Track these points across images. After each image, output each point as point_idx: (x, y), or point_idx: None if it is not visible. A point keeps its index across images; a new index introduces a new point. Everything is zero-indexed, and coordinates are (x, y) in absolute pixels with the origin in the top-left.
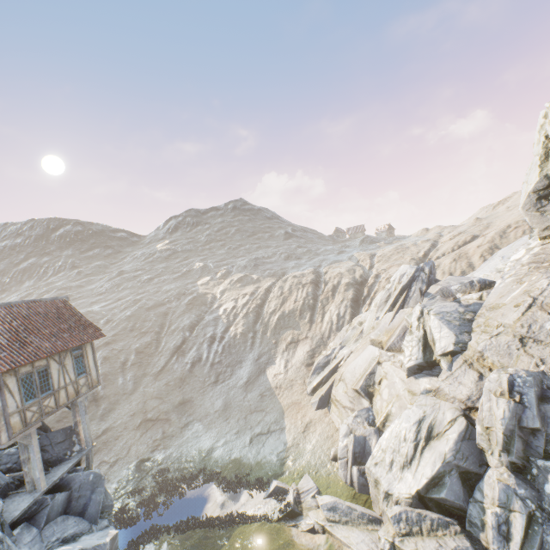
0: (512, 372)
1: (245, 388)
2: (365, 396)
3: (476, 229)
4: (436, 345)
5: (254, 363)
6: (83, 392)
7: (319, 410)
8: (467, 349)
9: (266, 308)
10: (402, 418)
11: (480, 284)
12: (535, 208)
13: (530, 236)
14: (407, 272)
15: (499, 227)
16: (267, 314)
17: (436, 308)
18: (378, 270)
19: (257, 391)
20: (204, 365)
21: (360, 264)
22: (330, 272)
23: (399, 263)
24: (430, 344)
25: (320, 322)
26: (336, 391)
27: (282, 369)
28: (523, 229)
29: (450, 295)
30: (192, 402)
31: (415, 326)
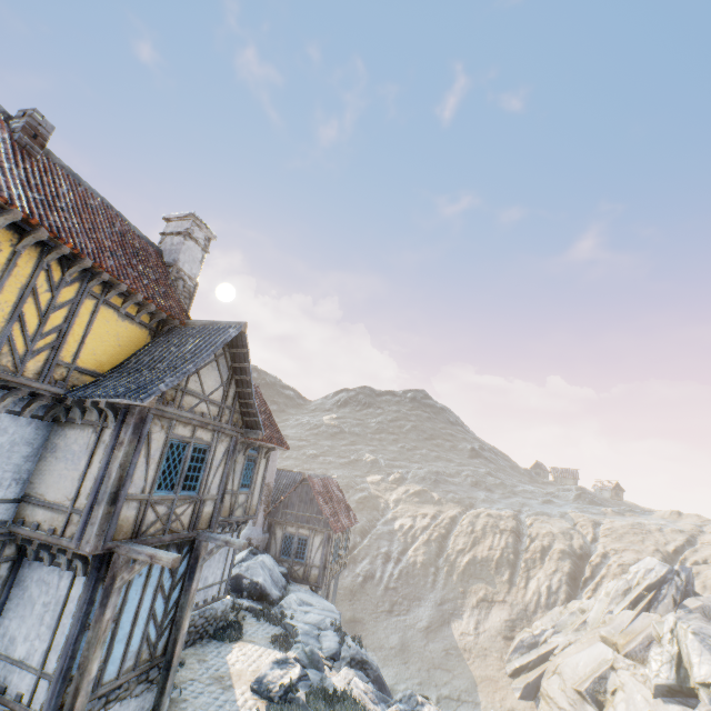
0: None
1: (425, 634)
2: (592, 703)
3: None
4: (693, 668)
5: (436, 608)
6: (341, 568)
7: (523, 700)
8: None
9: (452, 543)
10: None
11: None
12: None
13: None
14: (656, 569)
15: None
16: (454, 550)
17: (694, 625)
18: (606, 547)
19: (440, 643)
20: (377, 585)
21: (578, 529)
22: (537, 526)
23: (637, 549)
24: (686, 666)
25: (523, 588)
26: (548, 684)
27: (471, 629)
28: None
29: None
30: (364, 624)
31: (666, 638)
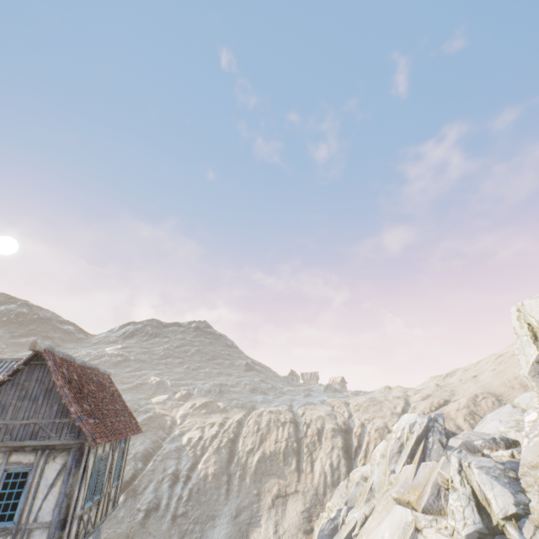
0: None
1: None
2: None
3: (443, 393)
4: (492, 504)
5: (233, 522)
6: (108, 511)
7: None
8: (530, 512)
9: (242, 445)
10: None
11: (504, 442)
12: None
13: (513, 405)
14: (418, 421)
15: (466, 395)
16: (244, 452)
17: (474, 461)
18: (361, 419)
19: None
20: (163, 516)
21: (336, 410)
22: (309, 413)
23: (381, 415)
24: (484, 503)
25: (311, 472)
26: None
27: (272, 535)
28: (492, 400)
29: (476, 450)
30: None
31: (458, 481)
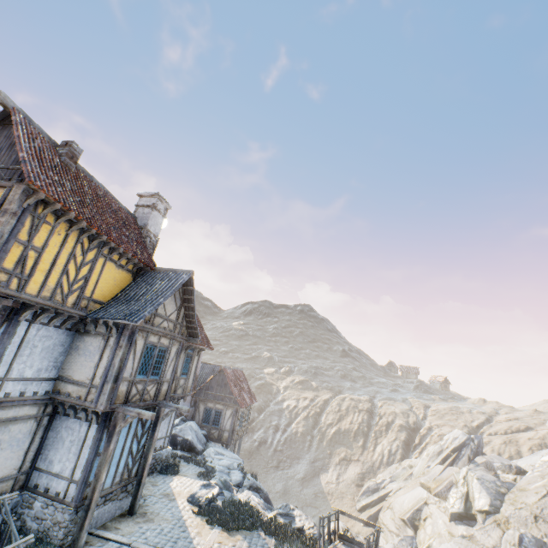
0: (522, 532)
1: (301, 483)
2: (411, 526)
3: (532, 420)
4: (475, 501)
5: (310, 464)
6: (244, 433)
7: (366, 526)
8: (497, 512)
9: (324, 419)
10: (442, 547)
11: (516, 469)
12: None
13: None
14: (459, 437)
15: None
16: (325, 424)
17: (479, 473)
18: (431, 423)
19: (312, 489)
20: (269, 448)
21: (413, 410)
22: (385, 408)
23: (452, 424)
24: (471, 500)
25: (372, 451)
26: (383, 515)
27: (334, 480)
28: None
29: (492, 469)
30: (258, 476)
31: (460, 482)
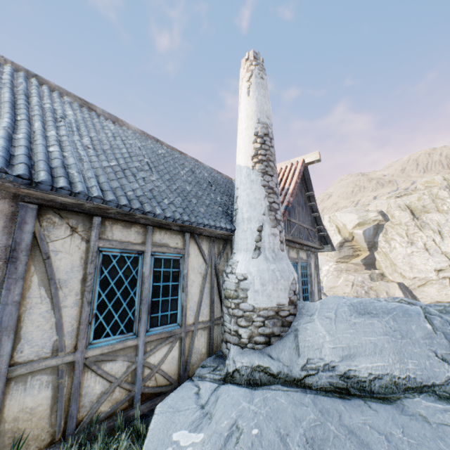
0: None
1: None
2: None
3: None
4: None
5: None
6: None
7: None
8: None
9: None
10: None
11: None
12: (338, 249)
13: None
14: None
15: None
16: None
17: None
18: None
19: None
20: None
21: None
22: None
23: None
24: None
25: None
26: None
27: None
28: None
29: None
30: None
31: None
